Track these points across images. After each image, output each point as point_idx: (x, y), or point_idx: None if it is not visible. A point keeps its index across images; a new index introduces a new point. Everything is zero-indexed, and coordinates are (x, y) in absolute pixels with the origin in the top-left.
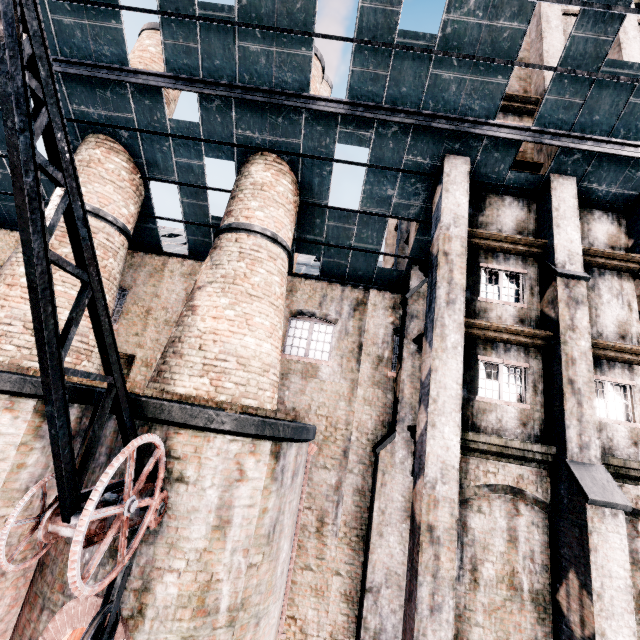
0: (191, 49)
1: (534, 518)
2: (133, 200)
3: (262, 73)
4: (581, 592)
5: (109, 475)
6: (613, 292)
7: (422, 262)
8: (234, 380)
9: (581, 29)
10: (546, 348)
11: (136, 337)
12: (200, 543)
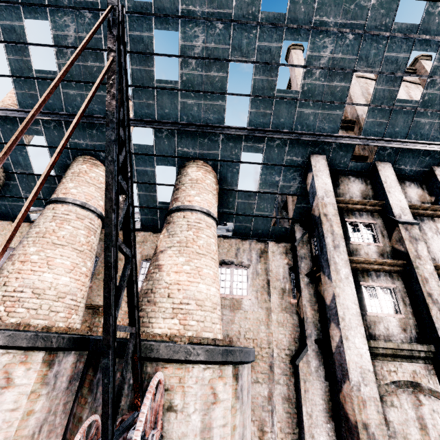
0: (150, 104)
1: (433, 406)
2: None
3: (195, 115)
4: None
5: (144, 414)
6: (433, 231)
7: (302, 221)
8: (196, 318)
9: (380, 85)
10: (403, 272)
11: None
12: None
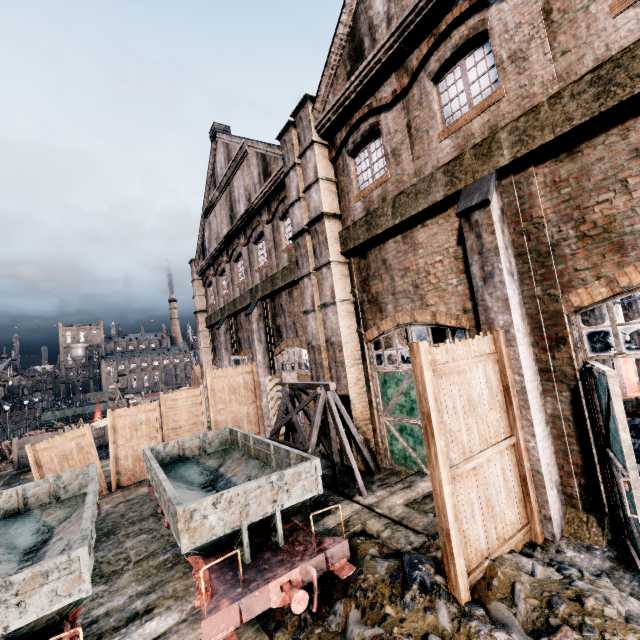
0: None
1: None
2: None
3: None
4: None
5: None
6: None
7: None
8: None
9: None
10: None
11: None
12: None
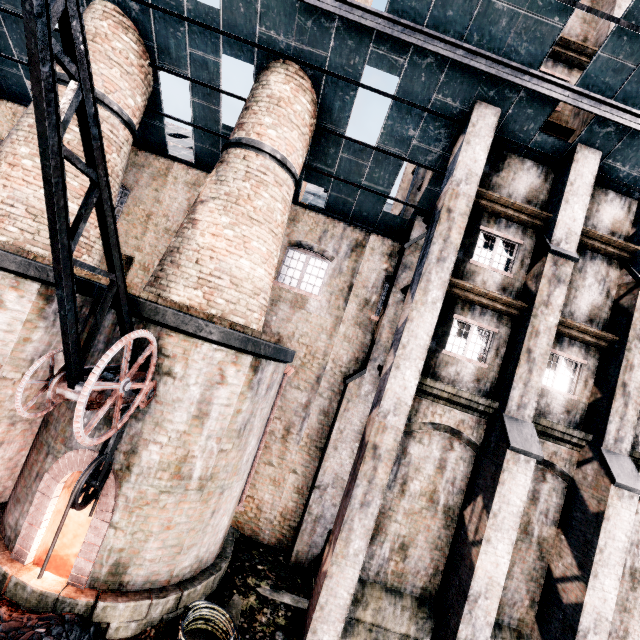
0: None
1: (464, 454)
2: (140, 90)
3: None
4: (482, 511)
5: (109, 357)
6: (598, 277)
7: (428, 214)
8: (226, 297)
9: None
10: (518, 318)
11: (135, 240)
12: (181, 426)
